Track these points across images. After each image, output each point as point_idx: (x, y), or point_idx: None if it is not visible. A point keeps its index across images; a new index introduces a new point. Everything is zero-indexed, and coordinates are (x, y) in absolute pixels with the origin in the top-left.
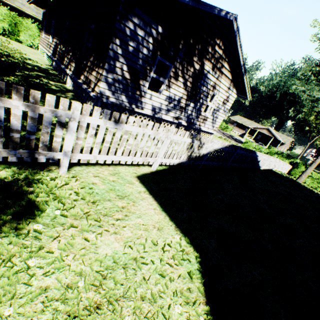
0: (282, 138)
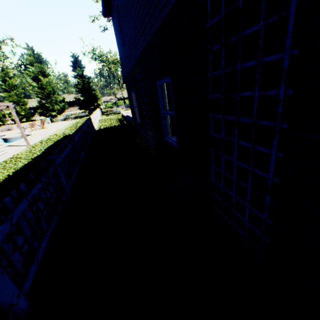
0: None
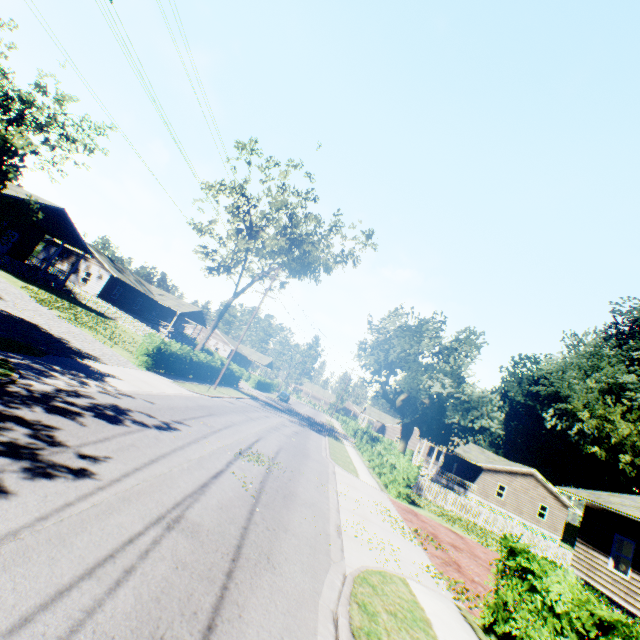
0: (489, 461)
